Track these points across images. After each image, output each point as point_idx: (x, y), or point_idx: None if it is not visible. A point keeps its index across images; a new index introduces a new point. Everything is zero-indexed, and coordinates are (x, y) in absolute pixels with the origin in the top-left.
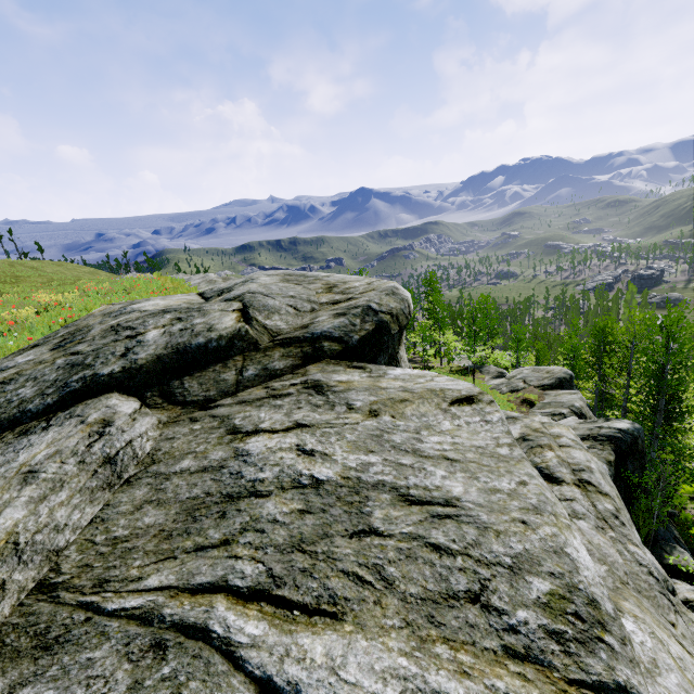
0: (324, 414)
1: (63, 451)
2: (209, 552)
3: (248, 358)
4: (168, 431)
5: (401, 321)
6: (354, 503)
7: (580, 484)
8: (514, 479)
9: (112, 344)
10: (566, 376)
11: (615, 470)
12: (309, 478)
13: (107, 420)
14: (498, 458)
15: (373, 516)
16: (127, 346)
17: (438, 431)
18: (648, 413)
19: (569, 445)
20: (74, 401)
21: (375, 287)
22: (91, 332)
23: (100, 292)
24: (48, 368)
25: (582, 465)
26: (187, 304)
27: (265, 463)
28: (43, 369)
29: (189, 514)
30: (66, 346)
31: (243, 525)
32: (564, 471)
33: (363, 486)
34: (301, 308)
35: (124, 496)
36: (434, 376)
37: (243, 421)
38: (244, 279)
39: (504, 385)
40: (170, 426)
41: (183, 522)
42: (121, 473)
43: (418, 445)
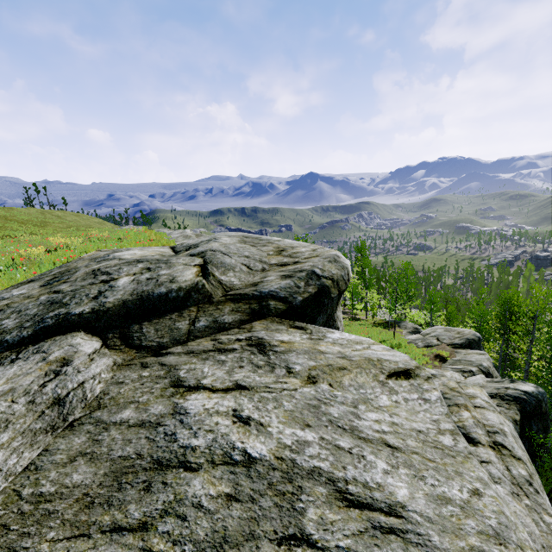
0: (264, 376)
1: (16, 389)
2: (124, 537)
3: (202, 309)
4: (120, 374)
5: (341, 286)
6: (286, 494)
7: (495, 446)
8: (466, 486)
9: (88, 286)
10: (475, 338)
11: (520, 428)
12: (241, 453)
13: (67, 358)
14: (442, 450)
15: (306, 516)
16: (100, 289)
17: (376, 406)
18: (550, 378)
19: (484, 406)
20: (45, 336)
21: (319, 254)
22: (76, 273)
23: (100, 238)
24: (32, 303)
25: (496, 428)
26: (159, 255)
27: (199, 427)
28: (28, 303)
29: (116, 478)
30: (53, 284)
31: (165, 505)
32: (479, 432)
33: (297, 472)
34: (254, 267)
35: (63, 442)
36: (370, 344)
37: (187, 373)
38: (209, 238)
39: (420, 340)
40: (123, 369)
41: (108, 487)
42: (67, 415)
43: (355, 421)
